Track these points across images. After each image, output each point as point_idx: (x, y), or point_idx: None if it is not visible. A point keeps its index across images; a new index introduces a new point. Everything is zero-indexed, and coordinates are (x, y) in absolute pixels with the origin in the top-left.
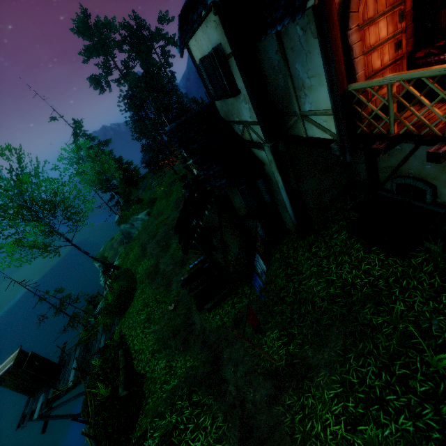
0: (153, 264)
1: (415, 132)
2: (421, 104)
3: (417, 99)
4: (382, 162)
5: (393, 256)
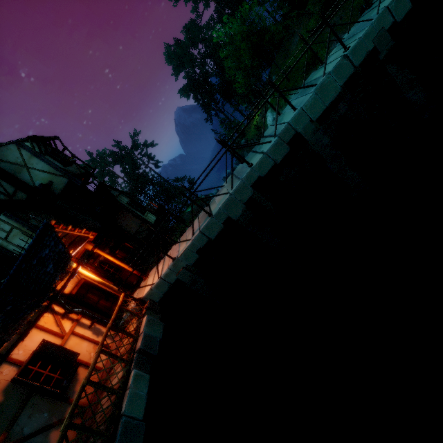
0: None
1: None
2: None
3: None
4: None
5: None
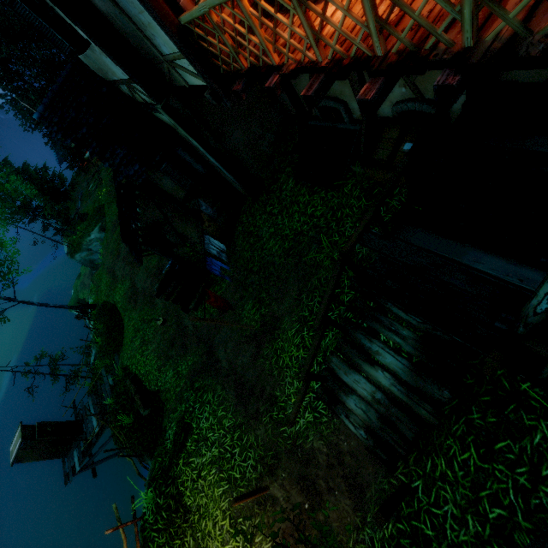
0: (129, 286)
1: (256, 63)
2: (271, 18)
3: (234, 27)
4: (298, 86)
5: (331, 190)
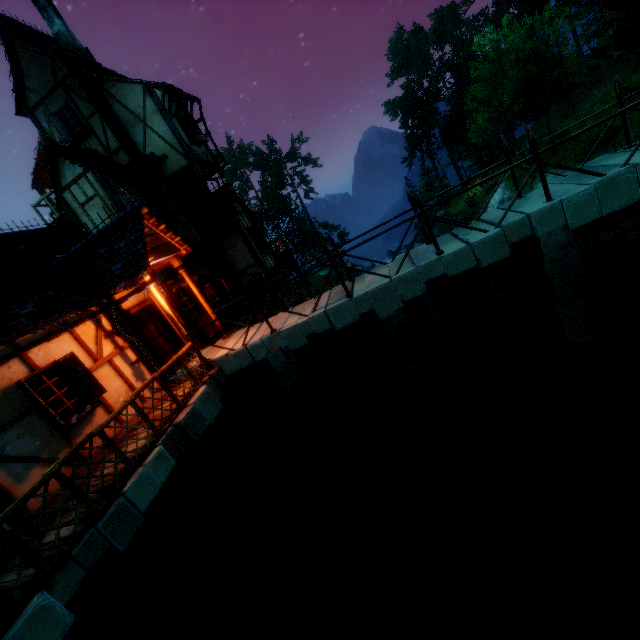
0: None
1: None
2: None
3: None
4: None
5: None
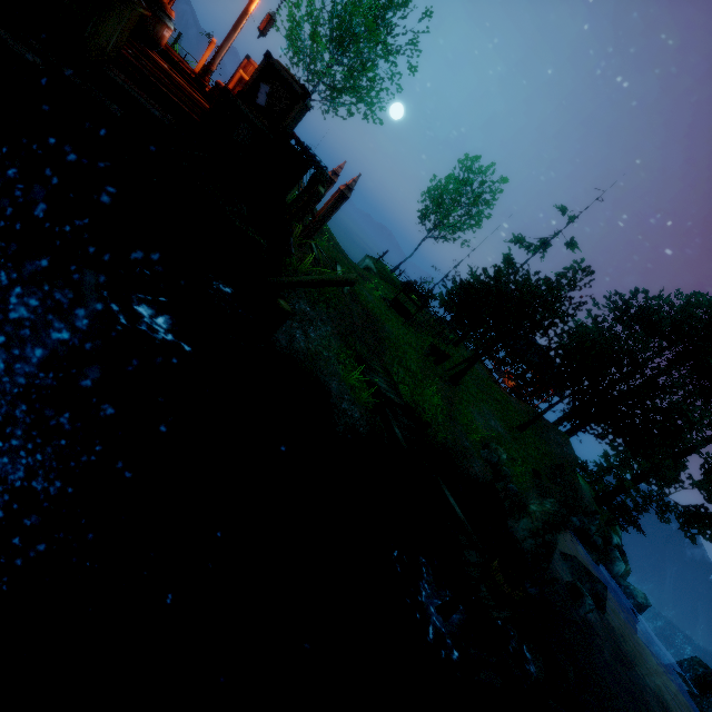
0: None
1: None
2: None
3: None
4: None
5: None
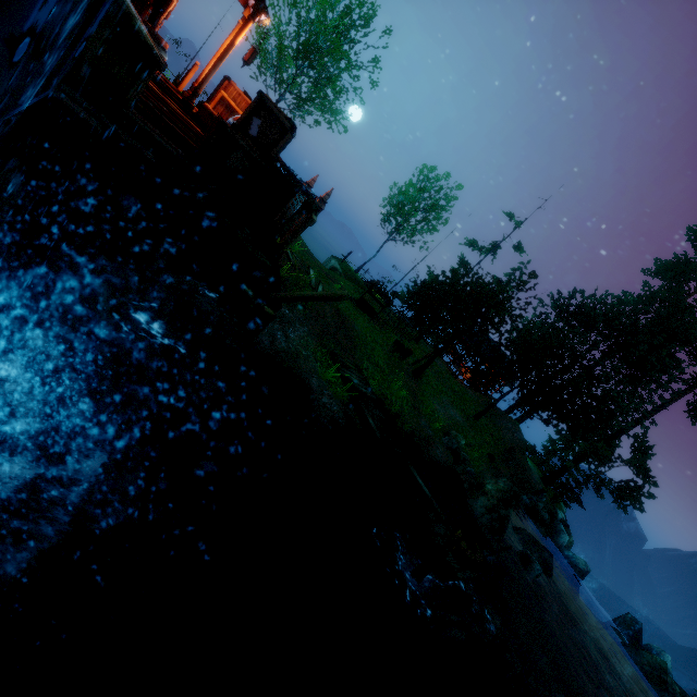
0: None
1: None
2: None
3: None
4: None
5: None
